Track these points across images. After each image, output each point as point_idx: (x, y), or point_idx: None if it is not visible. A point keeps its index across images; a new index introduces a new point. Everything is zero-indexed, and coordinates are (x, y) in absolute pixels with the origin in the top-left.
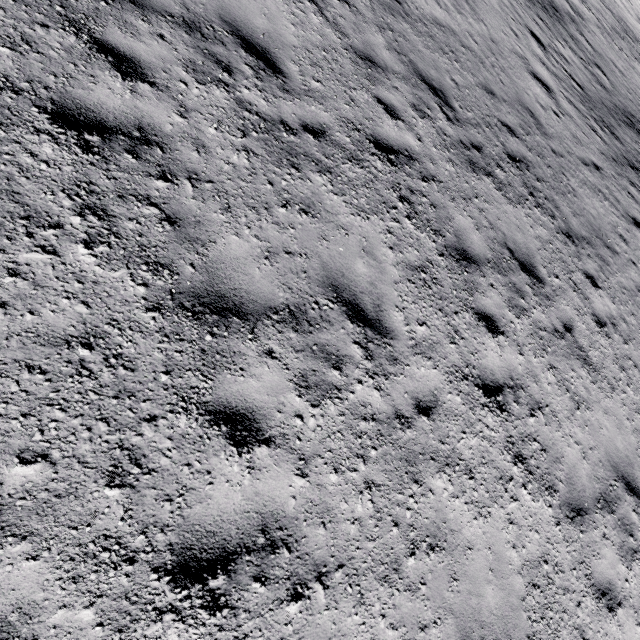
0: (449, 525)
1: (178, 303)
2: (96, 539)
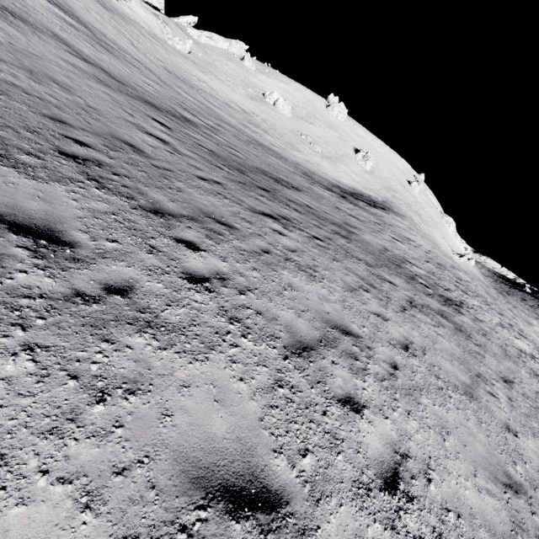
0: None
1: None
2: None
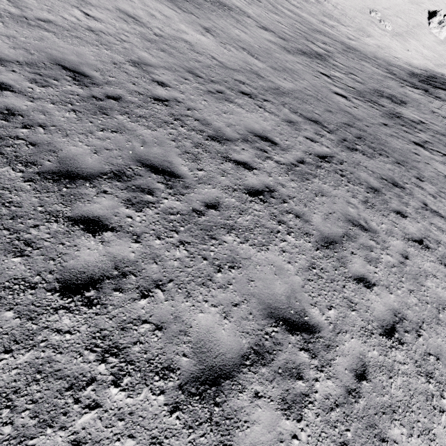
0: (442, 299)
1: (320, 245)
2: (360, 329)
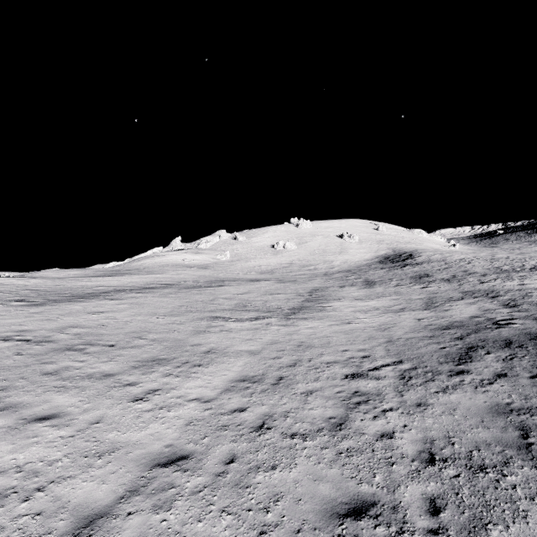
0: None
1: None
2: None
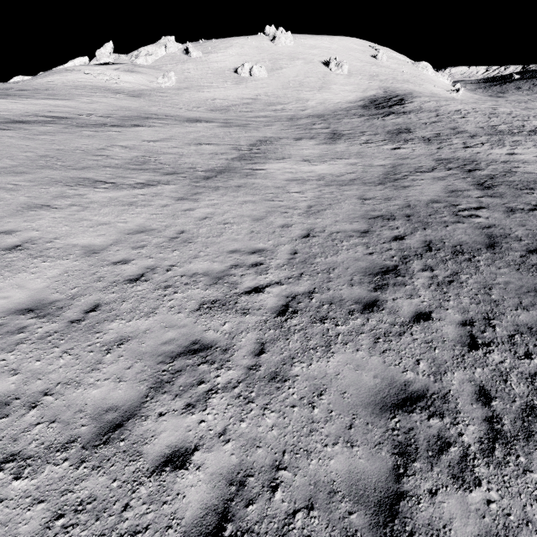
0: None
1: None
2: None
